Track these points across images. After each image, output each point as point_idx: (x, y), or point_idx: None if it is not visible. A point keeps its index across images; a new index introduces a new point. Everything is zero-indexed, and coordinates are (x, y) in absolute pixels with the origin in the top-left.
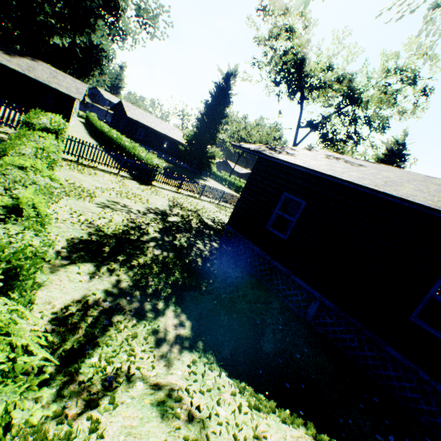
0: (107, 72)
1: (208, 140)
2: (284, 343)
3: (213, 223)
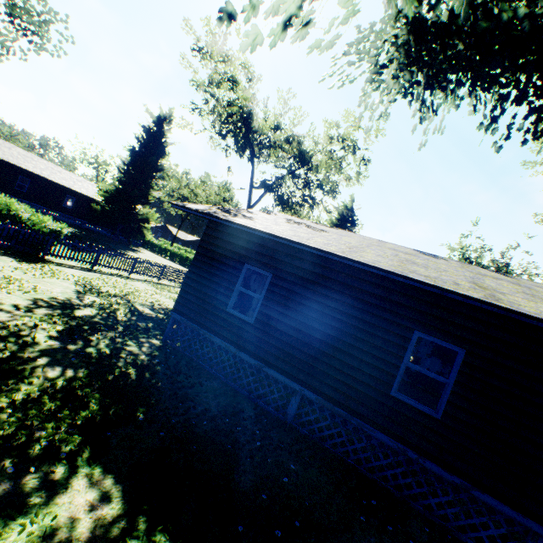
0: None
1: (138, 198)
2: (267, 466)
3: (153, 311)
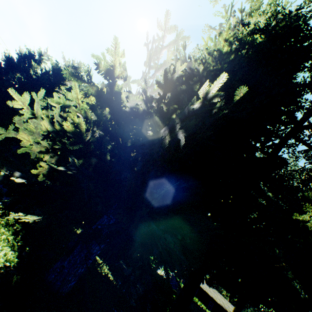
0: None
1: None
2: None
3: None
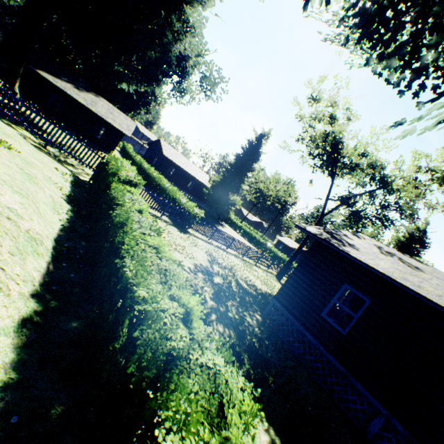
0: (152, 112)
1: (232, 188)
2: None
3: (248, 286)
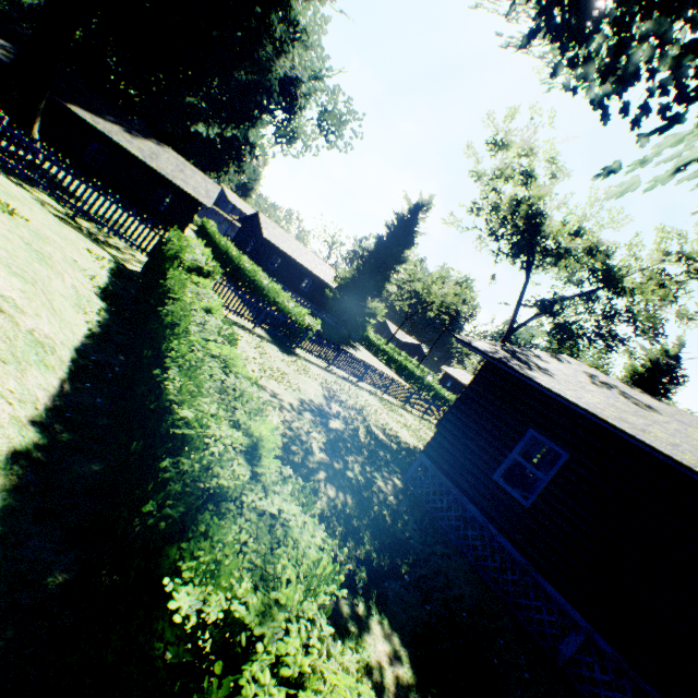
0: (246, 171)
1: (371, 289)
2: None
3: (385, 436)
